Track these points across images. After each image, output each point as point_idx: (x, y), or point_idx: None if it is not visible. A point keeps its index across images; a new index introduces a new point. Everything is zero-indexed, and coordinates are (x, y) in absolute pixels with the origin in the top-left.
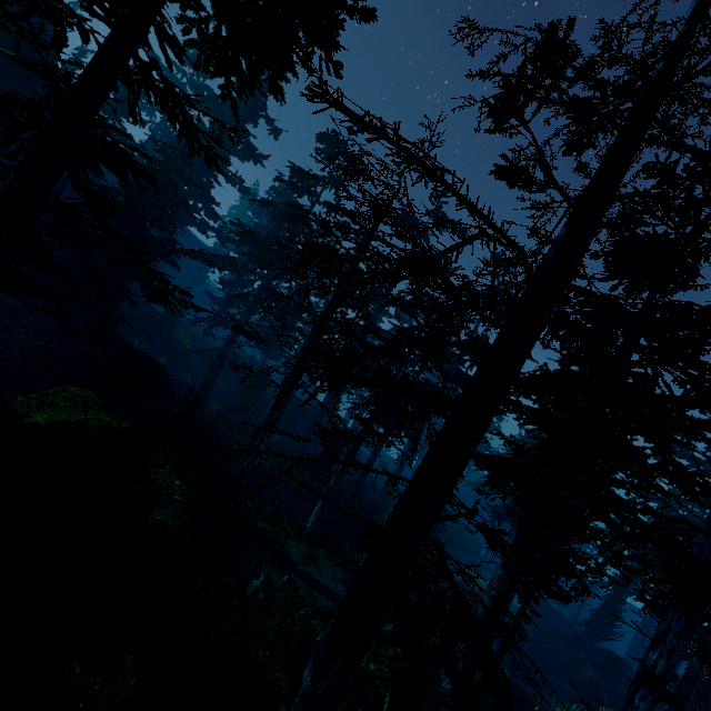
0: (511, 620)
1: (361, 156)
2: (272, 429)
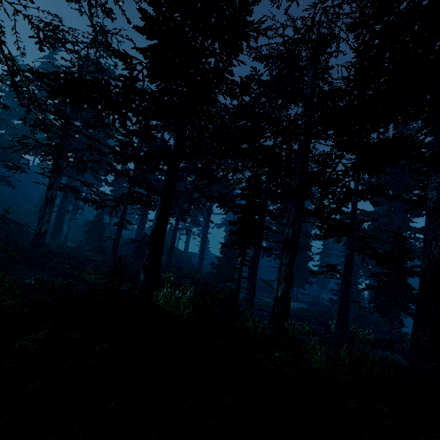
0: (291, 310)
1: (108, 66)
2: (51, 204)
